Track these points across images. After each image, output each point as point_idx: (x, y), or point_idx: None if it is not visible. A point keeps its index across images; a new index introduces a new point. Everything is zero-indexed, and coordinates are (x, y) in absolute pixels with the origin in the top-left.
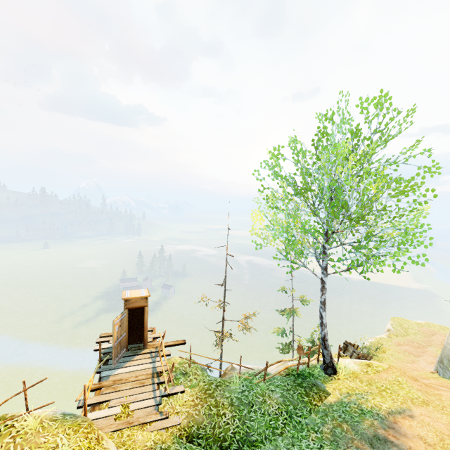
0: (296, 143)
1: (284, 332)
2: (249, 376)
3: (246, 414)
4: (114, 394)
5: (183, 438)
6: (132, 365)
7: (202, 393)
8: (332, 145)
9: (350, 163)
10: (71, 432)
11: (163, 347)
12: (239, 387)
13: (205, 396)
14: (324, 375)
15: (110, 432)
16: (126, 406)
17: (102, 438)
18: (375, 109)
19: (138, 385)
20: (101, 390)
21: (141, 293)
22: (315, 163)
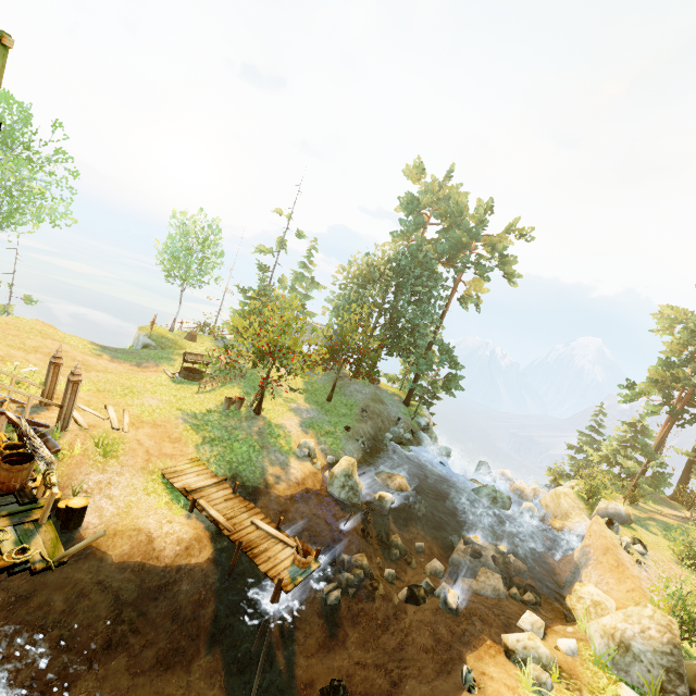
0: None
1: None
2: None
3: None
4: None
5: None
6: None
7: None
8: None
9: None
10: None
11: None
12: None
13: None
14: None
15: None
16: None
17: None
18: (8, 106)
19: None
20: None
21: None
22: None
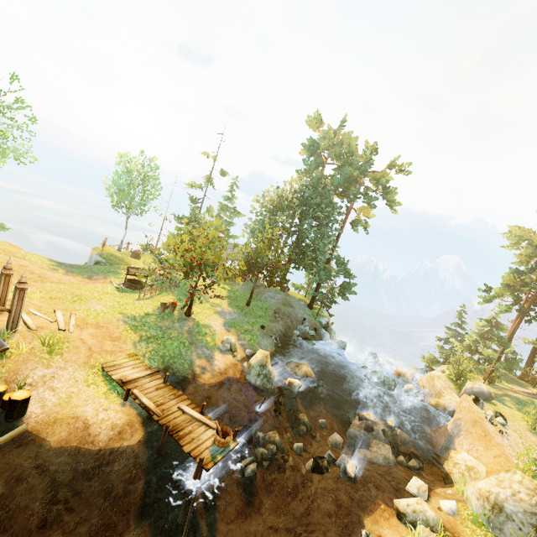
0: None
1: None
2: None
3: None
4: None
5: None
6: None
7: None
8: None
9: None
10: None
11: None
12: None
13: None
14: None
15: None
16: None
17: None
18: None
19: None
20: None
21: None
22: None
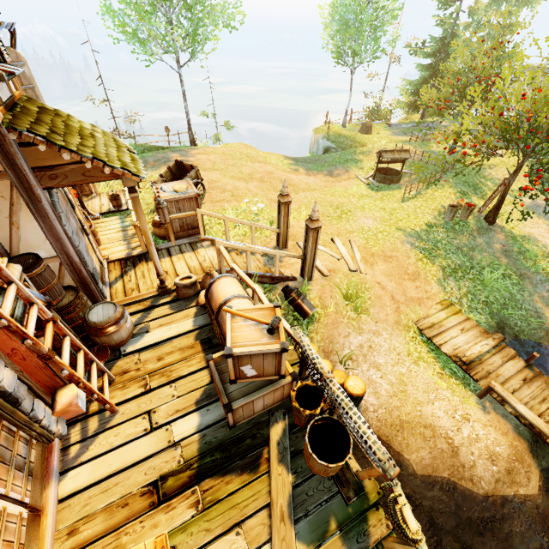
0: None
1: None
2: None
3: None
4: None
5: None
6: None
7: None
8: None
9: None
10: None
11: None
12: None
13: None
14: None
15: None
16: None
17: None
18: None
19: None
20: None
21: None
22: None
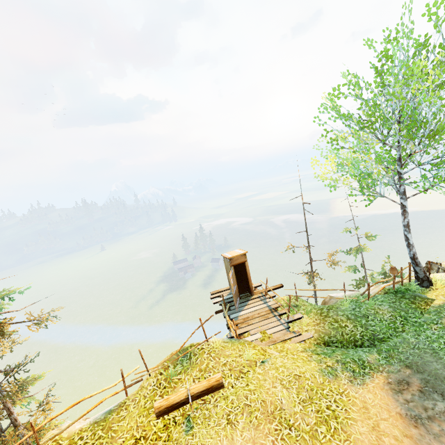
0: (356, 76)
1: (356, 269)
2: (352, 299)
3: (365, 323)
4: (249, 326)
5: (321, 344)
6: (250, 307)
7: (318, 316)
8: (397, 66)
9: (430, 77)
10: (242, 347)
11: (271, 289)
12: (348, 307)
13: (322, 317)
14: (421, 288)
15: (267, 346)
16: (263, 332)
17: (265, 349)
18: None
19: (264, 319)
20: (238, 326)
21: (238, 252)
22: (380, 91)
